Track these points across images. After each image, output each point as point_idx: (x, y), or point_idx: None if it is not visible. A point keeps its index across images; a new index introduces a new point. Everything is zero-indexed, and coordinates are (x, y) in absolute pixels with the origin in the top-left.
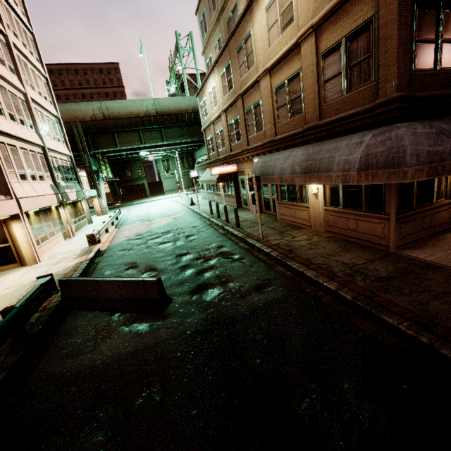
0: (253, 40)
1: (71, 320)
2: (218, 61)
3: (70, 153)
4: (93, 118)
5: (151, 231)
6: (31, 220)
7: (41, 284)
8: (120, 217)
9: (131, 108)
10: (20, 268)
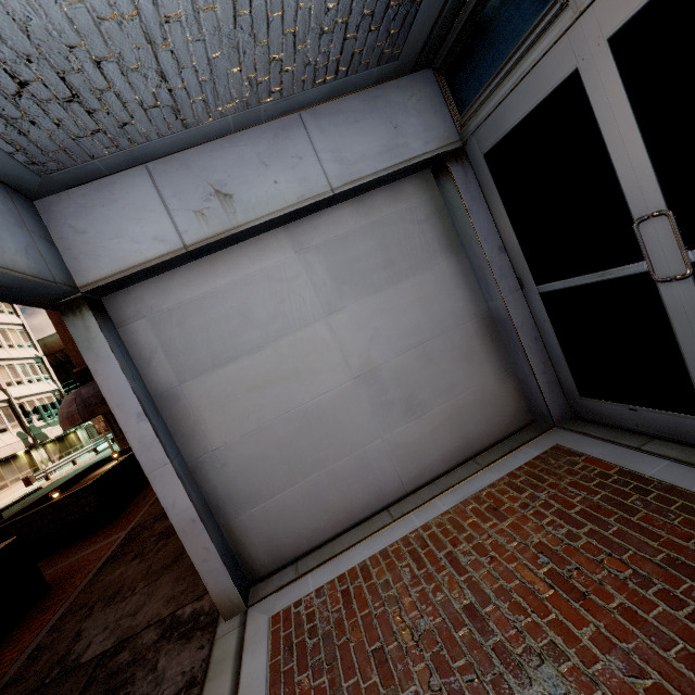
0: None
1: None
2: None
3: (57, 387)
4: None
5: (102, 457)
6: None
7: None
8: None
9: None
10: None
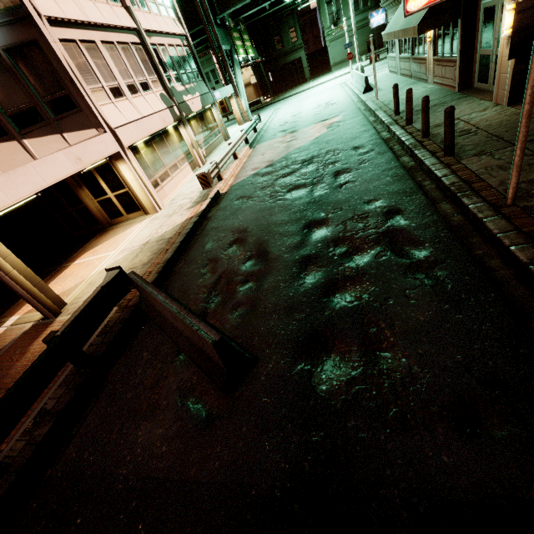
0: None
1: (141, 339)
2: None
3: (183, 31)
4: None
5: (287, 157)
6: (142, 155)
7: (103, 286)
8: (260, 126)
9: None
10: (144, 217)
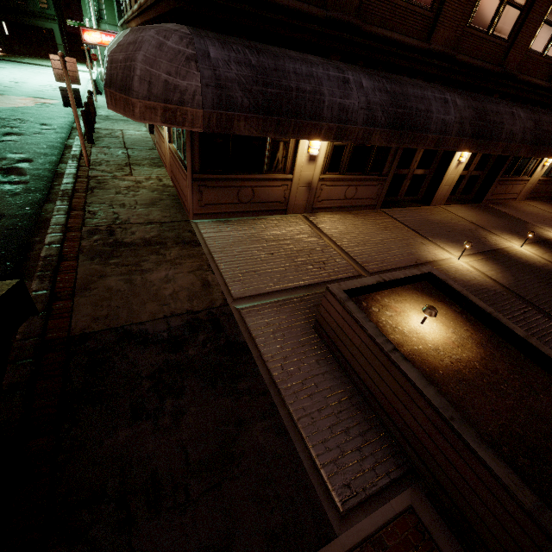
0: None
1: None
2: None
3: None
4: None
5: None
6: None
7: None
8: None
9: None
10: None
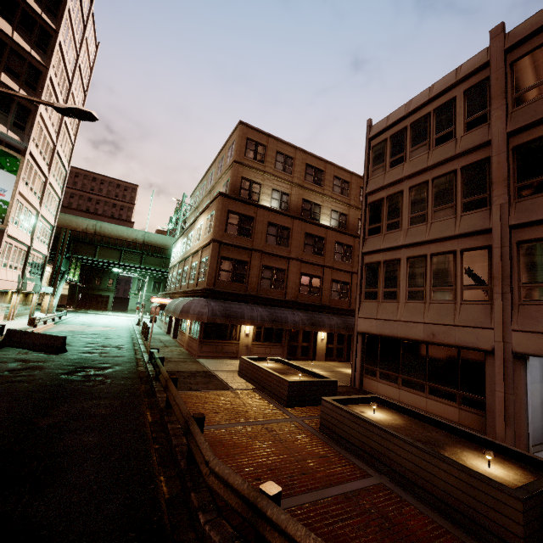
0: (193, 236)
1: (6, 348)
2: (184, 233)
3: (47, 253)
4: (85, 230)
5: (83, 331)
6: None
7: None
8: (64, 318)
9: (122, 232)
10: None
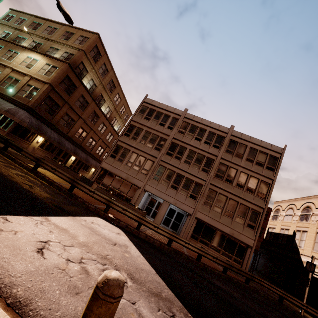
0: (17, 56)
1: None
2: None
3: None
4: None
5: None
6: None
7: None
8: None
9: None
10: None
